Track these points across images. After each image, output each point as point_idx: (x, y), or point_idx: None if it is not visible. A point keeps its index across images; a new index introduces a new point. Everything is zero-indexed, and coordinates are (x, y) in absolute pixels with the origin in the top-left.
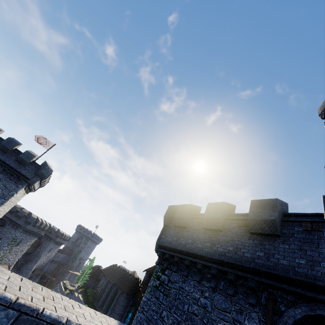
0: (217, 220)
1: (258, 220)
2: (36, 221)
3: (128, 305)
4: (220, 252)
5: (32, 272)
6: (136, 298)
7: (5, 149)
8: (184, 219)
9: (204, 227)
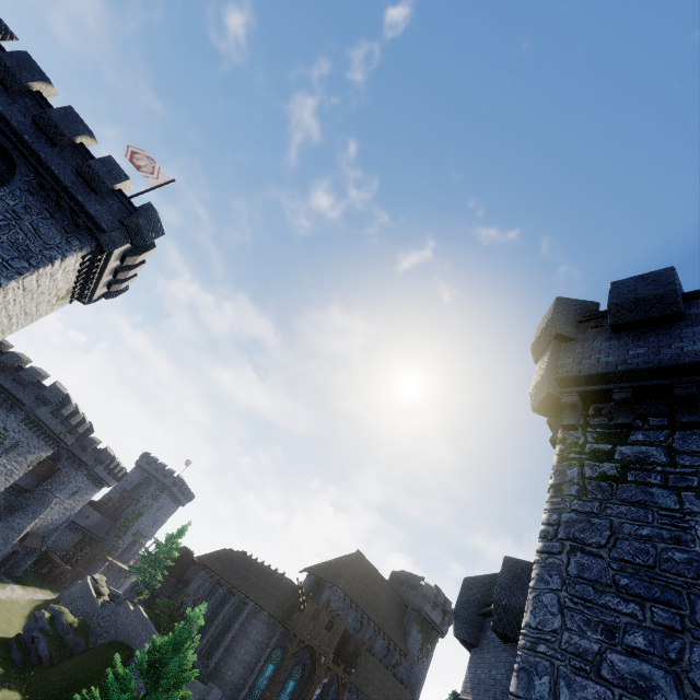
0: None
1: None
2: (63, 402)
3: (268, 644)
4: None
5: (20, 539)
6: (294, 628)
7: (55, 130)
8: (671, 294)
9: None
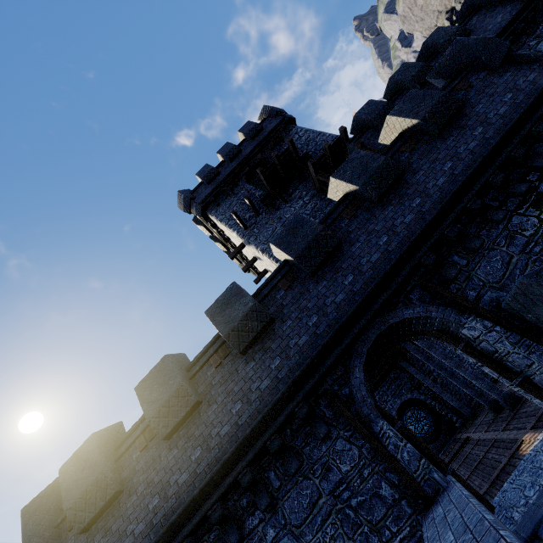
0: (180, 392)
1: (238, 324)
2: None
3: None
4: (229, 433)
5: None
6: None
7: None
8: (101, 478)
9: (165, 433)
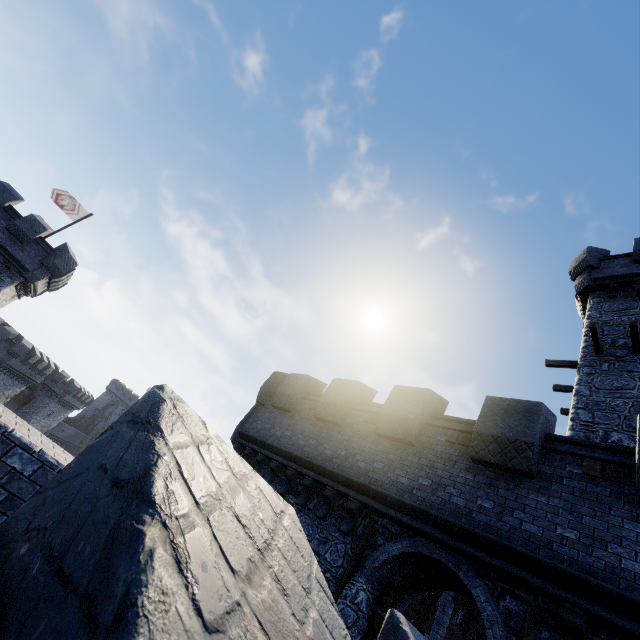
0: (337, 407)
1: (392, 417)
2: (29, 353)
3: None
4: (326, 456)
5: None
6: None
7: None
8: (290, 397)
9: (316, 415)
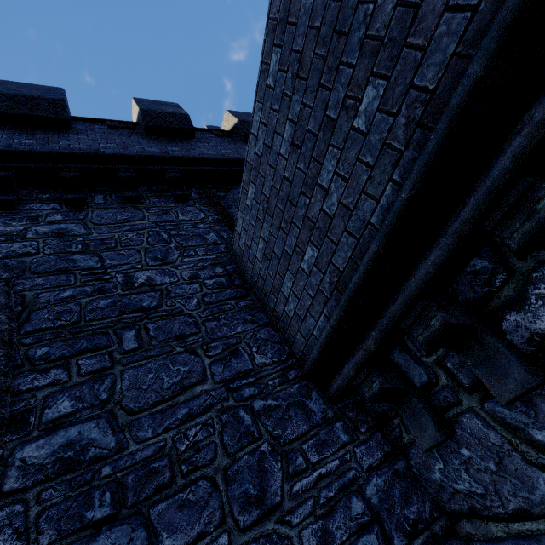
0: (56, 102)
1: (161, 112)
2: None
3: None
4: (83, 148)
5: None
6: None
7: None
8: None
9: (3, 110)
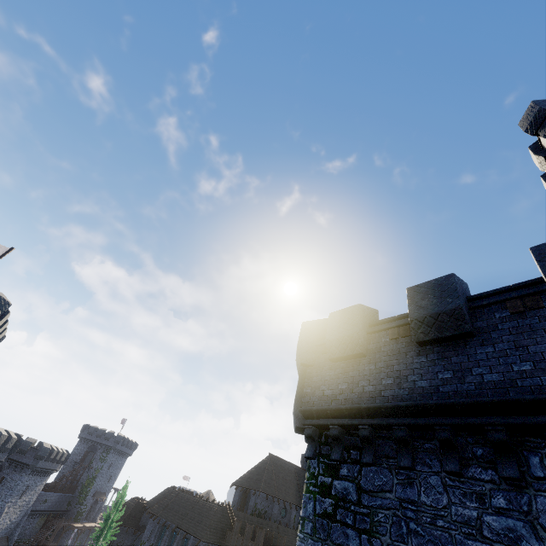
0: (454, 314)
1: None
2: None
3: None
4: (497, 383)
5: None
6: (228, 545)
7: None
8: (356, 336)
9: (421, 338)
